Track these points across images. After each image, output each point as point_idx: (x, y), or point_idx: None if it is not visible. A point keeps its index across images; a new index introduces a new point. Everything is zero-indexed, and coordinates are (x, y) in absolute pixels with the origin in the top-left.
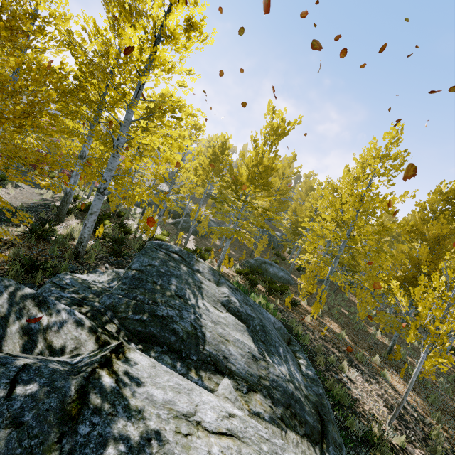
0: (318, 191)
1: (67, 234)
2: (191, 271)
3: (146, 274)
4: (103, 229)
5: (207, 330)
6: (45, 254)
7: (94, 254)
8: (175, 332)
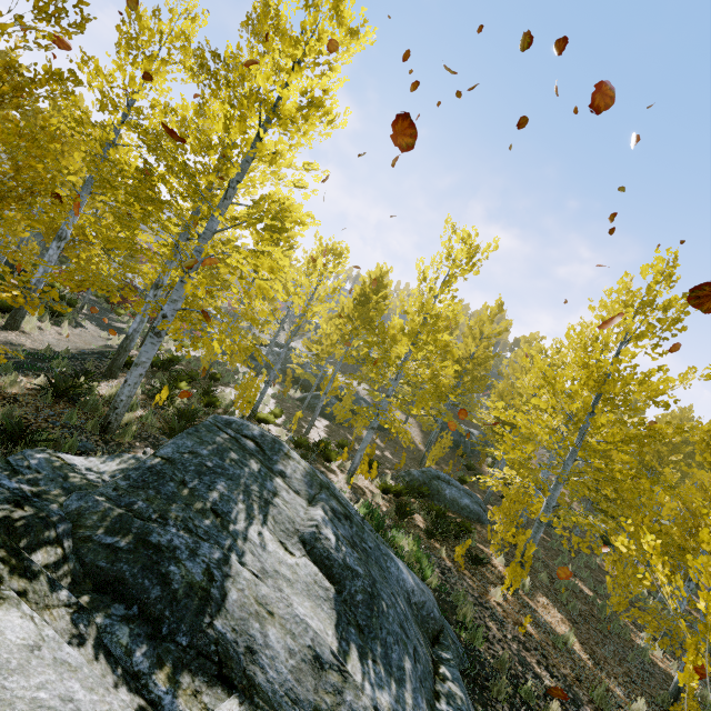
0: (523, 358)
1: (110, 395)
2: (266, 473)
3: (176, 466)
4: (167, 394)
5: (235, 585)
6: (58, 420)
7: (136, 429)
8: (165, 580)
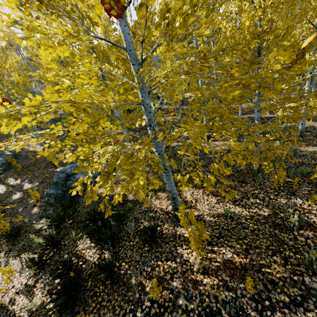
0: None
1: None
2: None
3: None
4: None
5: None
6: None
7: None
8: None
